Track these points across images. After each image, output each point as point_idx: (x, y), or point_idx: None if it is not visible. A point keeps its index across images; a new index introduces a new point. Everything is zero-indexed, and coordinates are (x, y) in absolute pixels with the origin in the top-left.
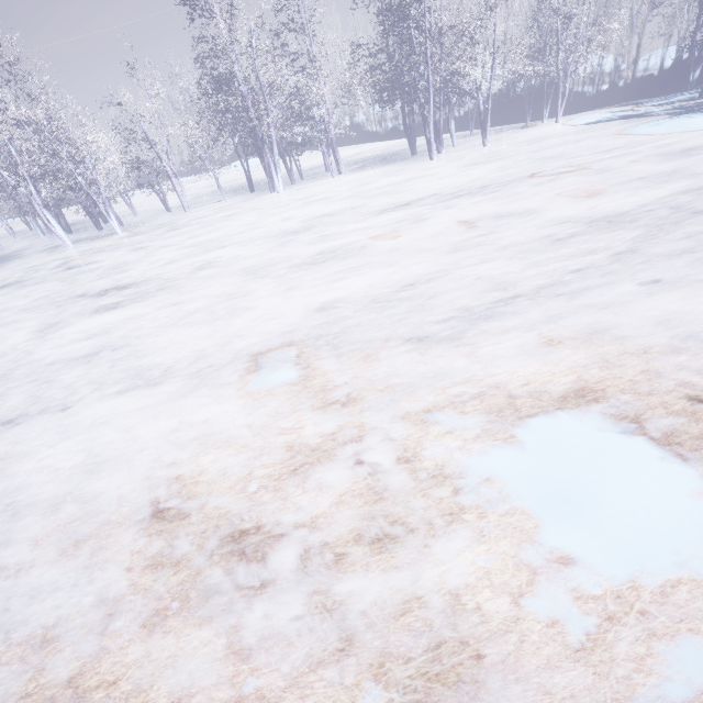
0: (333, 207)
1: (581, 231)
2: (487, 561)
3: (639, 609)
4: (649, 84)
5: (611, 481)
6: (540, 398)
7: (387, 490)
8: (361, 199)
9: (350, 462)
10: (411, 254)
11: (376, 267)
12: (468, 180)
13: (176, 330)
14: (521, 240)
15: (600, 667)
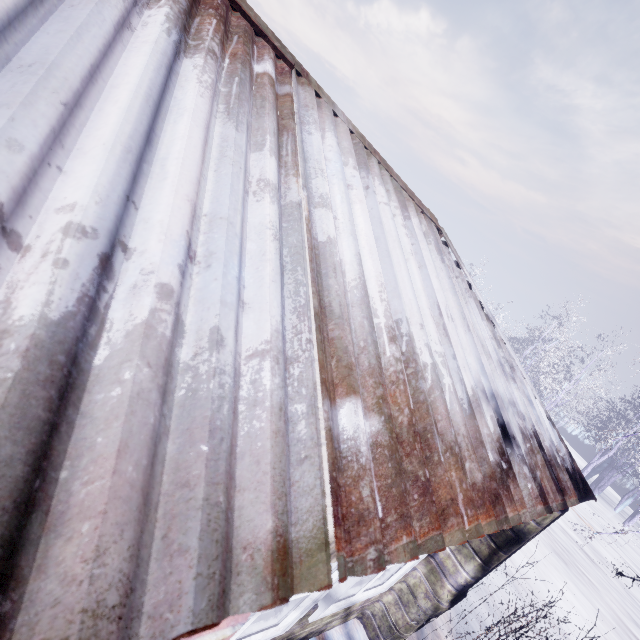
0: None
1: None
2: None
3: None
4: None
5: None
6: None
7: None
8: None
9: None
10: None
11: None
12: None
13: None
14: None
15: None
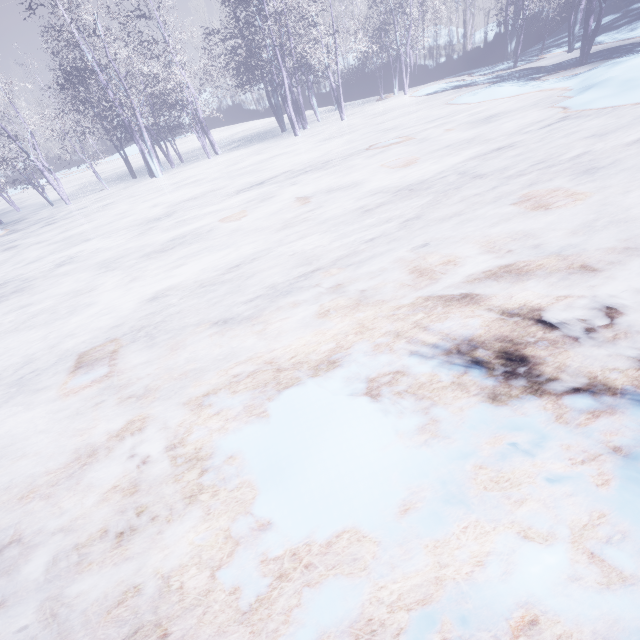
0: (200, 189)
1: (388, 200)
2: (202, 539)
3: (306, 562)
4: (483, 54)
5: (322, 444)
6: (301, 369)
7: (146, 481)
8: (226, 180)
9: (125, 457)
10: (248, 234)
11: (215, 250)
12: (319, 155)
13: (16, 335)
14: (340, 212)
15: (257, 625)
